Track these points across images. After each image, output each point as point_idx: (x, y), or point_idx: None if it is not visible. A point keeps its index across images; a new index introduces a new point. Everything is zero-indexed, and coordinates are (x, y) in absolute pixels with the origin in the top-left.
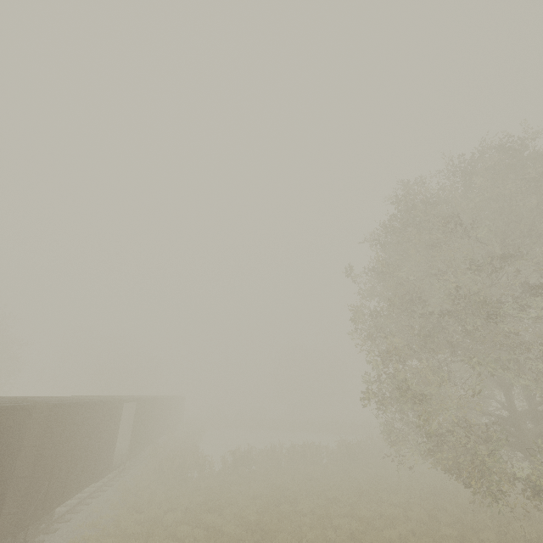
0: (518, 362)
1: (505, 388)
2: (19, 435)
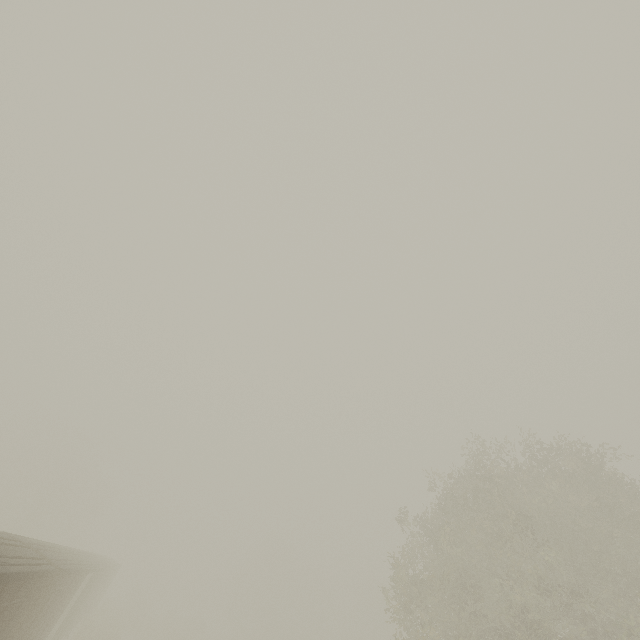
0: None
1: None
2: (26, 607)
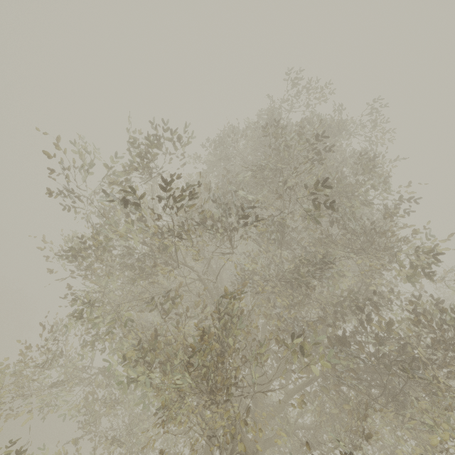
0: None
1: None
2: None
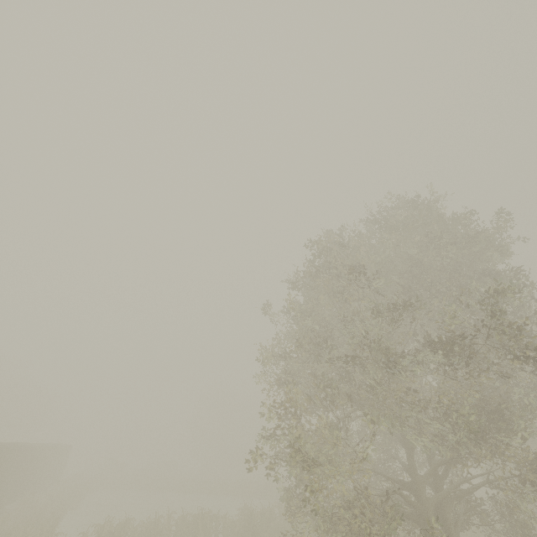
0: (419, 419)
1: (407, 448)
2: None
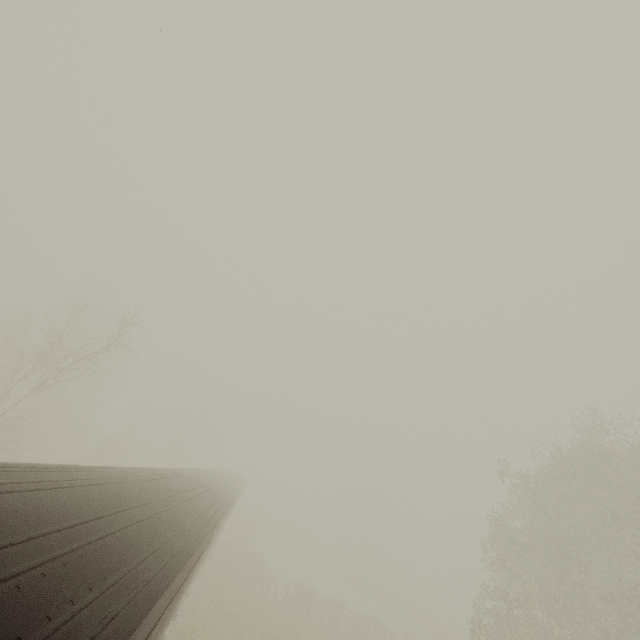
0: None
1: None
2: None
